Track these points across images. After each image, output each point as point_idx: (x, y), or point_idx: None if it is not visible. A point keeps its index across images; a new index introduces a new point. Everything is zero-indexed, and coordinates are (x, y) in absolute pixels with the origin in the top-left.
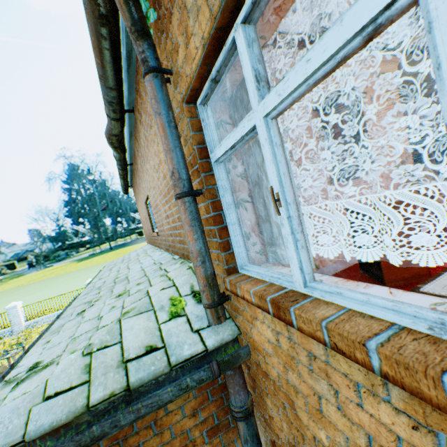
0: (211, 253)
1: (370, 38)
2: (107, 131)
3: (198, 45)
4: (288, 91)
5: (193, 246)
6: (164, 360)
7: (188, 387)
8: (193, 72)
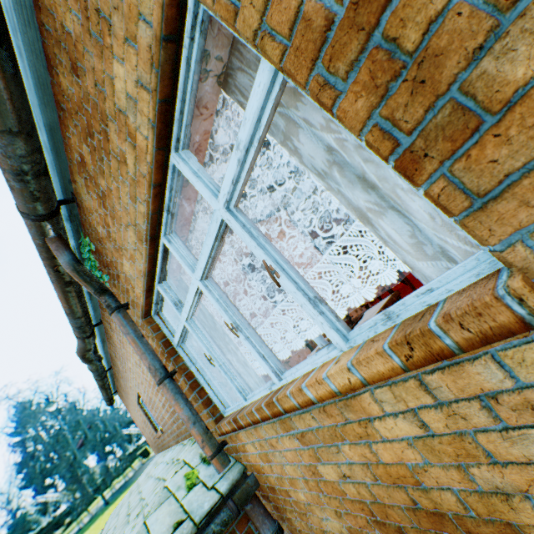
0: (204, 413)
1: (200, 295)
2: (79, 350)
3: (140, 291)
4: (188, 311)
5: (183, 414)
6: (190, 523)
7: (215, 532)
8: (143, 304)
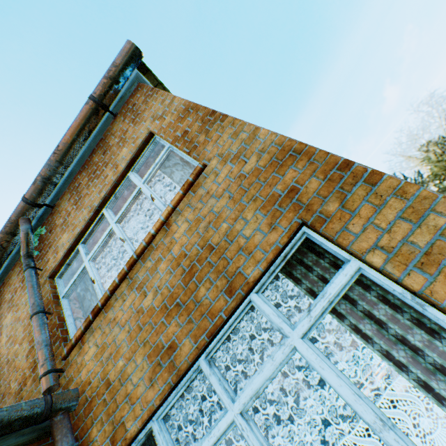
0: None
1: (110, 236)
2: None
3: (63, 253)
4: (95, 250)
5: (41, 337)
6: None
7: (23, 409)
8: (58, 262)
